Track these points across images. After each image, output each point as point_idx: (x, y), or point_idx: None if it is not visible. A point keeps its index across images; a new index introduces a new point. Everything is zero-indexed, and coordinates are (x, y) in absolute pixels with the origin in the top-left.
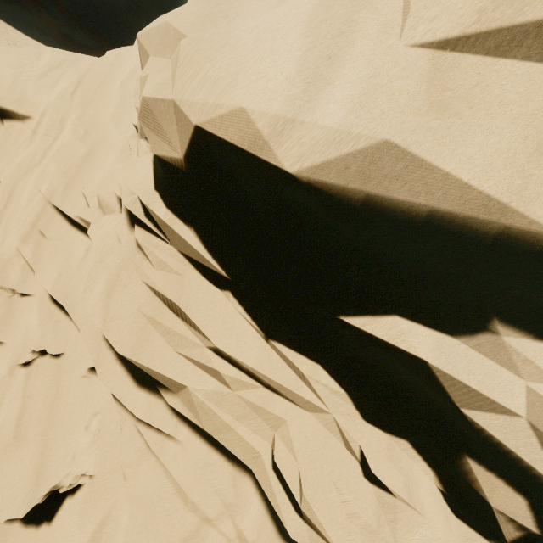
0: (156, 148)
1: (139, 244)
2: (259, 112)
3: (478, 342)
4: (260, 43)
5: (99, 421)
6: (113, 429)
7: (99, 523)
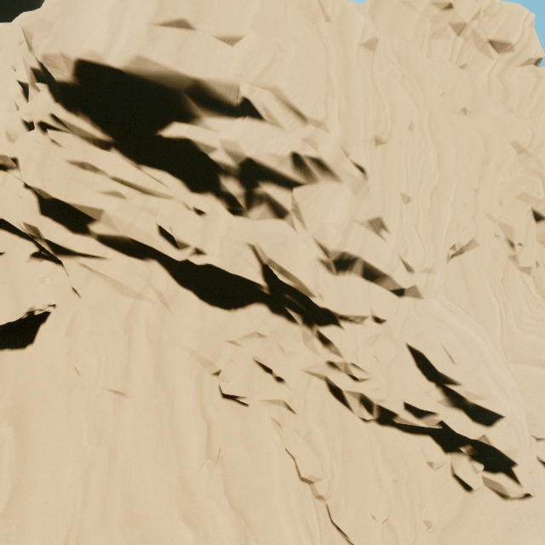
0: (54, 74)
1: (53, 139)
2: (98, 45)
3: (201, 123)
4: (93, 22)
5: (50, 280)
6: (62, 281)
7: (70, 322)
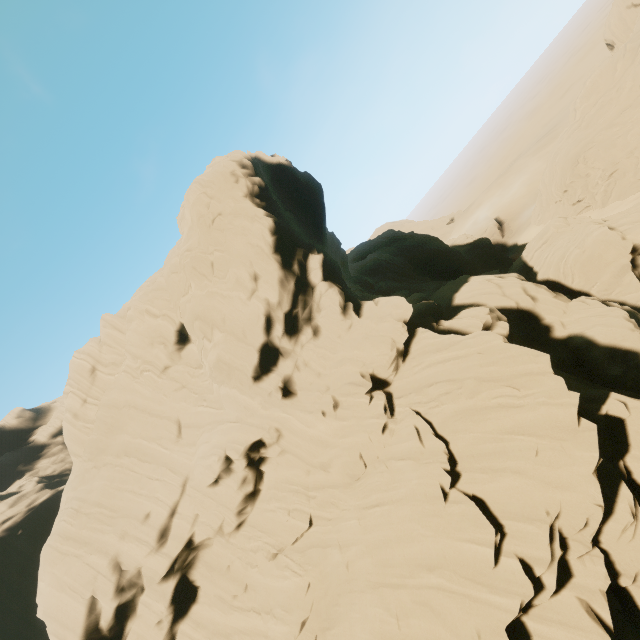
0: None
1: None
2: None
3: (99, 613)
4: None
5: None
6: None
7: None
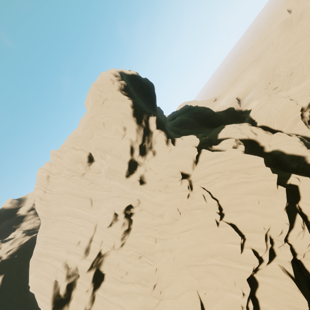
0: None
1: None
2: None
3: (59, 288)
4: None
5: None
6: None
7: None
